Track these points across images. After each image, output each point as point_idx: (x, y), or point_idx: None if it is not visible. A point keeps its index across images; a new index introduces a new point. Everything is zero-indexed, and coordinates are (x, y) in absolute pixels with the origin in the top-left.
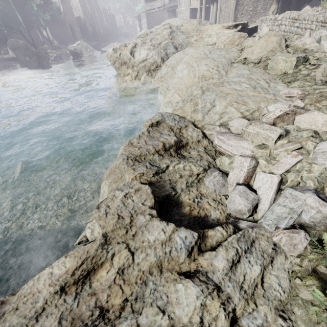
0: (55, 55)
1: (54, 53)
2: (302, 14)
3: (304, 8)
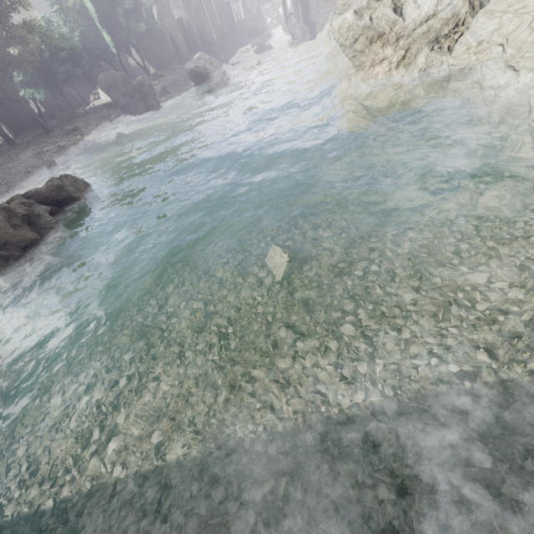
0: (159, 88)
1: (157, 85)
2: None
3: None
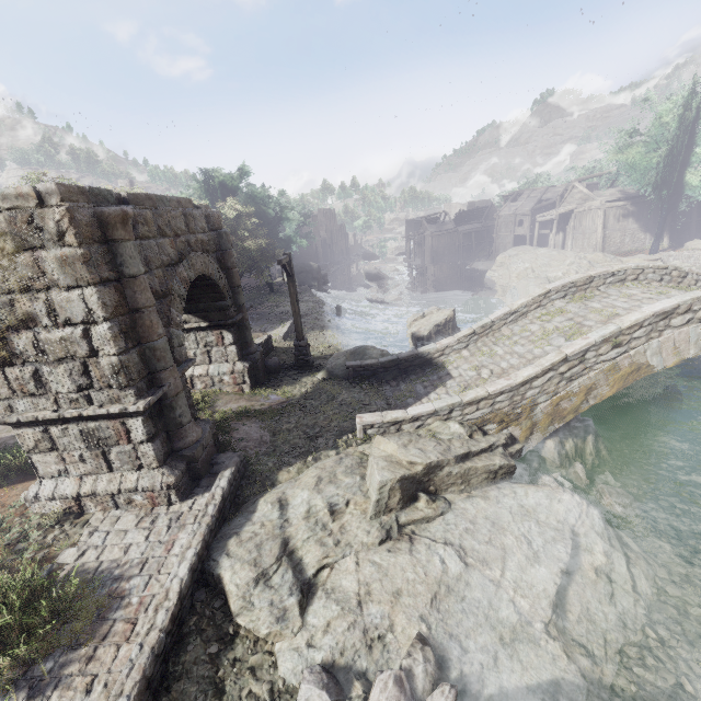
0: None
1: None
2: None
3: None
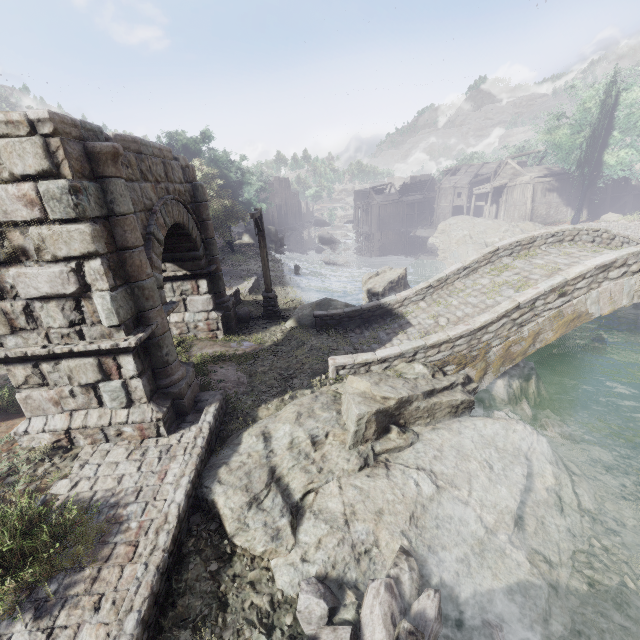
0: None
1: None
2: (632, 226)
3: (620, 221)
